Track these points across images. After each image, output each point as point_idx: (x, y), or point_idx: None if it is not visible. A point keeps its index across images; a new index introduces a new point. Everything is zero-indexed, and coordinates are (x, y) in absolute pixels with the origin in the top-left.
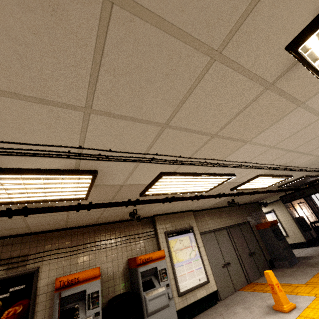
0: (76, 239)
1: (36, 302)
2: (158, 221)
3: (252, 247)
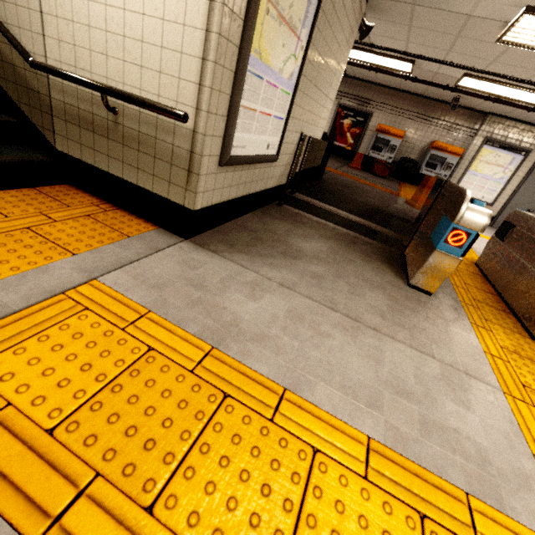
0: (402, 103)
1: (365, 133)
2: (489, 122)
3: None
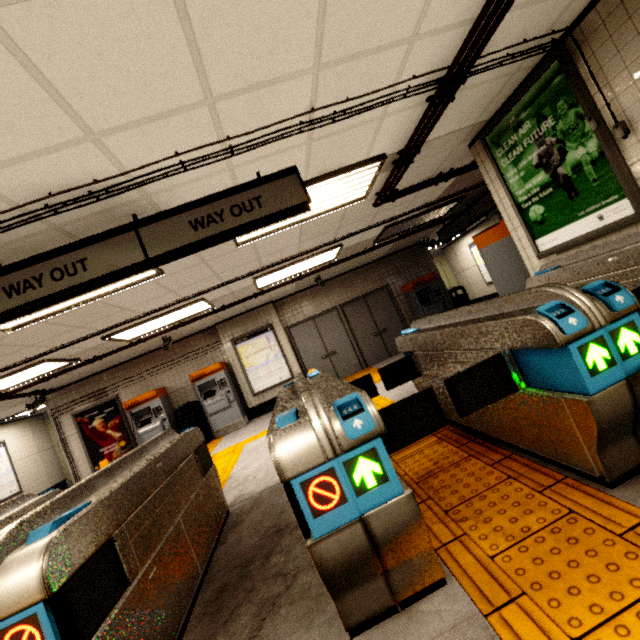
0: (138, 368)
1: (127, 416)
2: (221, 330)
3: (385, 323)
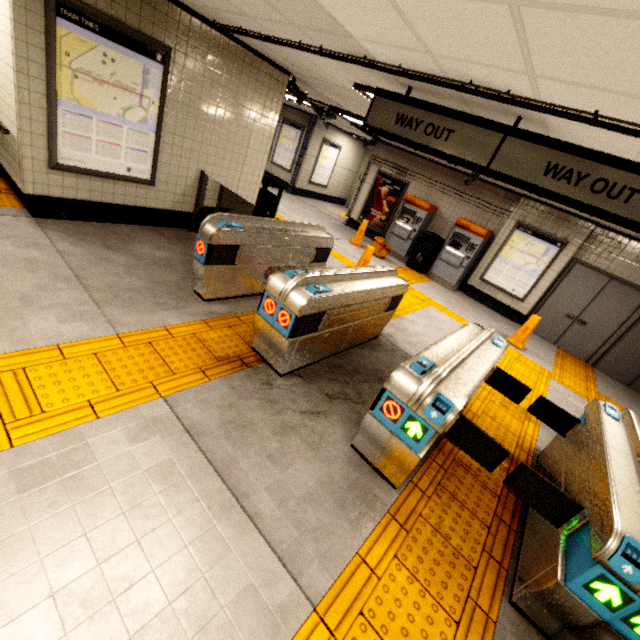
0: (438, 176)
1: (400, 203)
2: (522, 205)
3: None
